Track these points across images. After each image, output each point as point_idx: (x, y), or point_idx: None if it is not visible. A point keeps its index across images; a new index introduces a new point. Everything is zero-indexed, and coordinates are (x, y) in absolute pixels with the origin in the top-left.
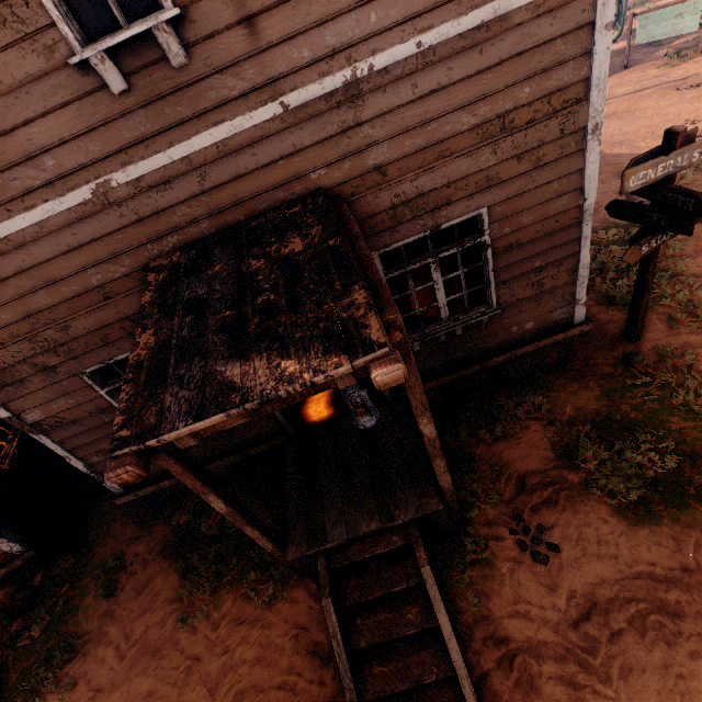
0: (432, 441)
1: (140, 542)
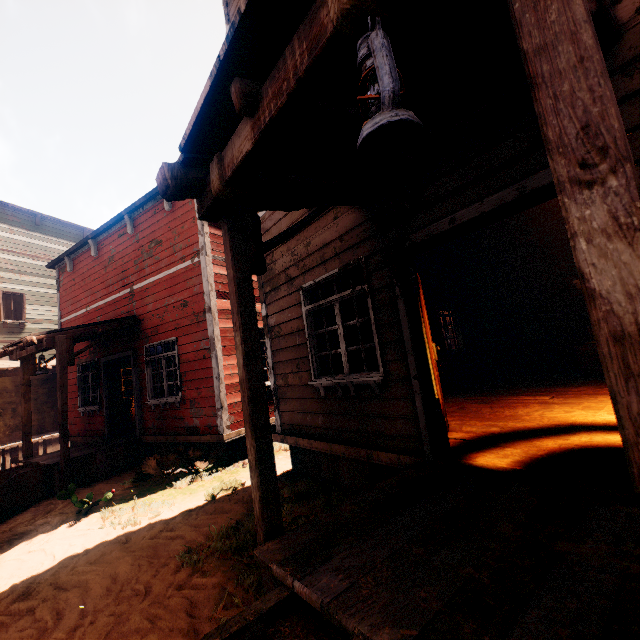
0: (638, 350)
1: None
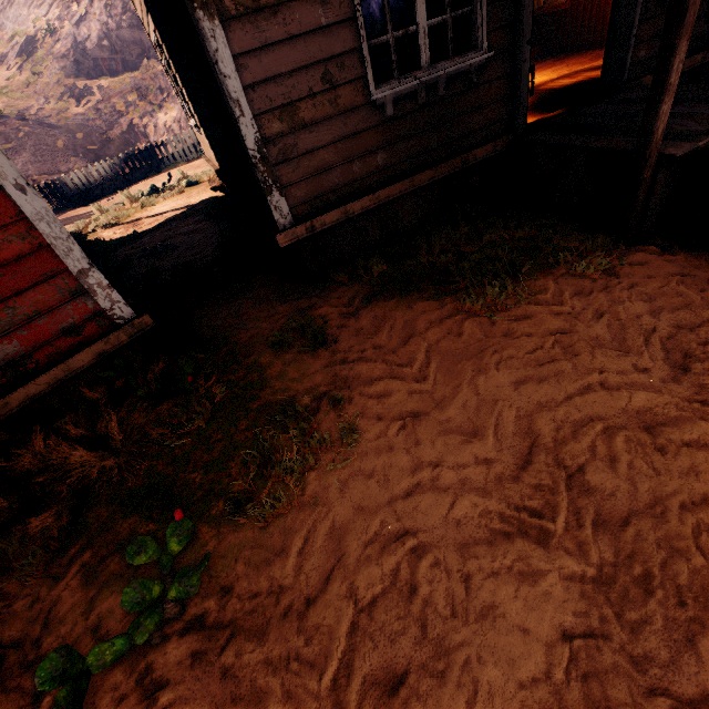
0: None
1: (317, 308)
